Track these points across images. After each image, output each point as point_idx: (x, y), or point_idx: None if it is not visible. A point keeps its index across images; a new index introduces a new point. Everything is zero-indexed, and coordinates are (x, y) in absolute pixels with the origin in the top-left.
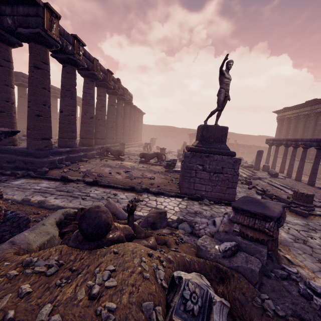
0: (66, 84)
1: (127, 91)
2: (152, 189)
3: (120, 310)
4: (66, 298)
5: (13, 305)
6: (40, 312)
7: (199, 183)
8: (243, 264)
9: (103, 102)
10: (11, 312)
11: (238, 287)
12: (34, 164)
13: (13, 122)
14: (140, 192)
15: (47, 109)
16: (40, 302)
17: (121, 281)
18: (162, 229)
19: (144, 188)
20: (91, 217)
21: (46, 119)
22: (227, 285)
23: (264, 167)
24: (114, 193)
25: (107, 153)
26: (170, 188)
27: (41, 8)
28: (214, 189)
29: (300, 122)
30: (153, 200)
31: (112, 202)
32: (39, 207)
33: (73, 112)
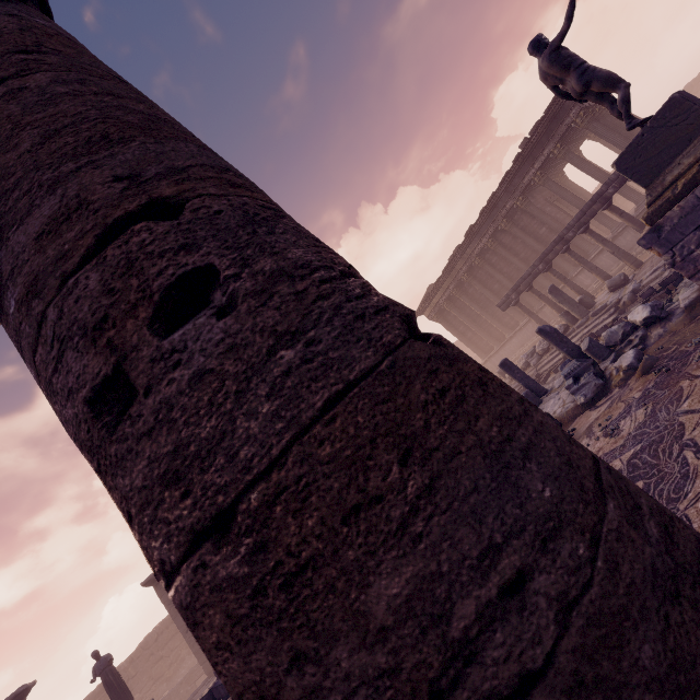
0: None
1: None
2: None
3: None
4: None
5: None
6: None
7: None
8: None
9: None
10: None
11: None
12: None
13: None
14: None
15: None
16: None
17: None
18: None
19: None
20: None
21: None
22: None
23: (585, 302)
24: None
25: None
26: None
27: None
28: None
29: (467, 287)
30: None
31: None
32: None
33: None
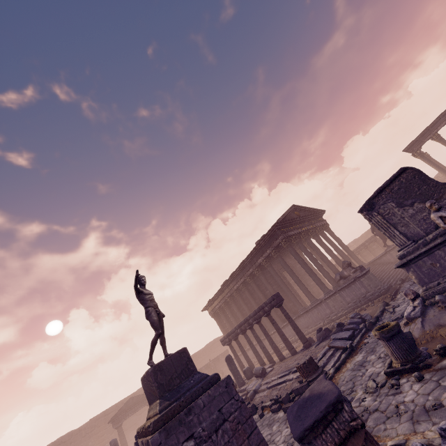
0: None
1: None
2: None
3: None
4: None
5: None
6: None
7: None
8: None
9: None
10: None
11: None
12: None
13: None
14: None
15: None
16: None
17: None
18: None
19: None
20: None
21: None
22: None
23: (246, 373)
24: None
25: None
26: None
27: None
28: None
29: (231, 305)
30: None
31: None
32: None
33: None
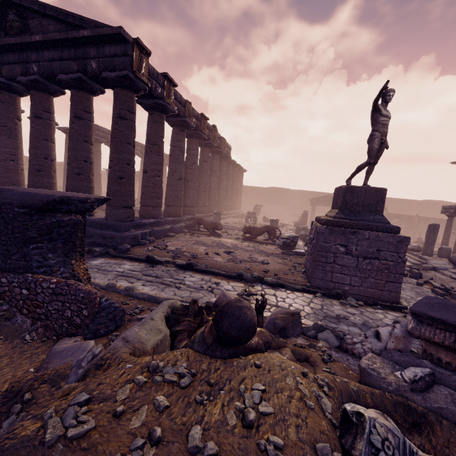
0: (153, 136)
1: (225, 141)
2: (268, 279)
3: (289, 449)
4: (215, 421)
5: (154, 421)
6: (190, 435)
7: (340, 273)
8: (449, 405)
9: (194, 158)
10: (158, 429)
11: (453, 442)
12: (114, 240)
13: (90, 187)
14: (250, 282)
15: (131, 169)
16: (184, 421)
17: (278, 408)
18: (295, 339)
19: (256, 277)
20: (234, 314)
21: (129, 182)
22: (429, 435)
23: (441, 251)
24: (216, 281)
25: (198, 226)
26: (294, 278)
27: (131, 45)
28: (365, 282)
29: None
30: (271, 294)
31: (227, 294)
32: (127, 295)
33: (160, 172)
